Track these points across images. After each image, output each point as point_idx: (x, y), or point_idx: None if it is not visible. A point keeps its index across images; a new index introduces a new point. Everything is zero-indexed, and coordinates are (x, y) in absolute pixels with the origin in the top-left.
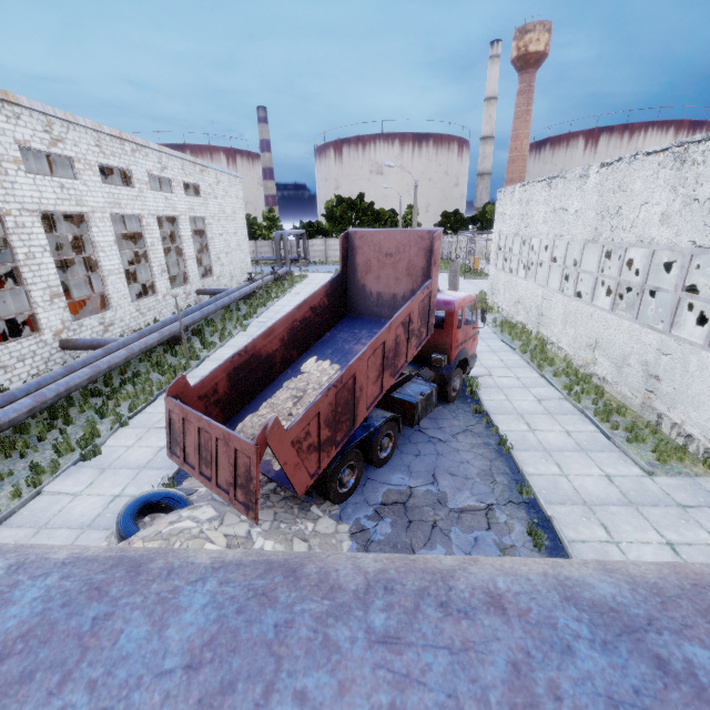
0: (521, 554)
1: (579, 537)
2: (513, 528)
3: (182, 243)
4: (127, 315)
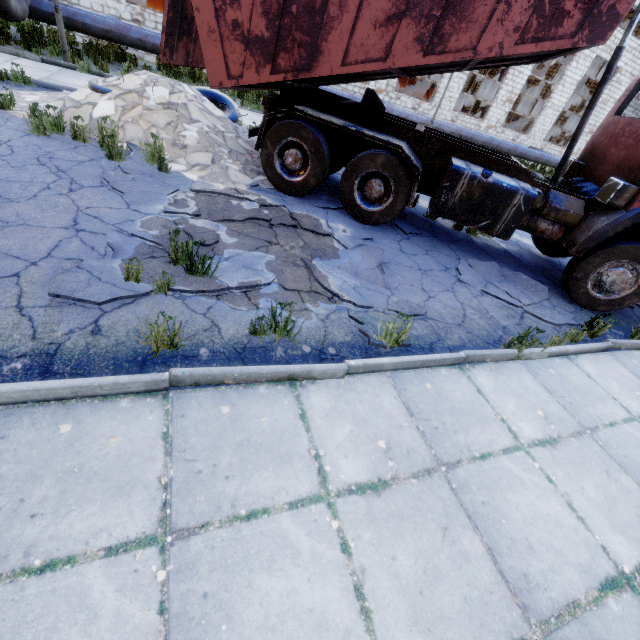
0: (241, 312)
1: (314, 413)
2: (297, 314)
3: (558, 84)
4: (439, 118)
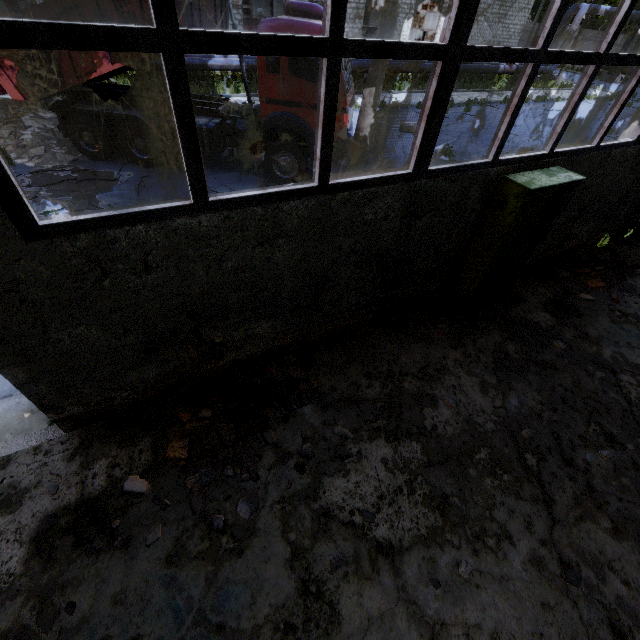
0: None
1: None
2: None
3: None
4: None
